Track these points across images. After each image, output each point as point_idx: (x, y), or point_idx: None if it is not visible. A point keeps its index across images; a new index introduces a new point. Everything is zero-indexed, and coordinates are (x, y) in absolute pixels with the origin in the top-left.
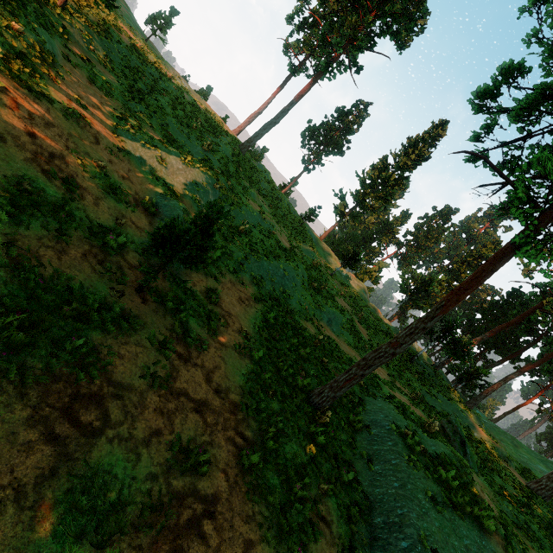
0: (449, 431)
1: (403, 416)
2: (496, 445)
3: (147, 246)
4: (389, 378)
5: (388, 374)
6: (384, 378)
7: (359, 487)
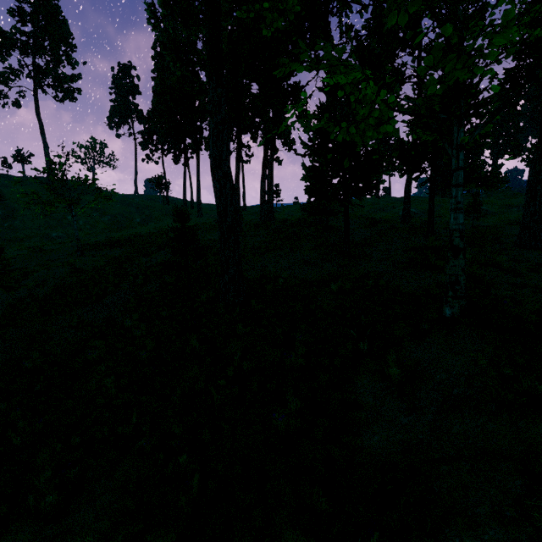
0: None
1: None
2: None
3: None
4: None
5: None
6: None
7: None
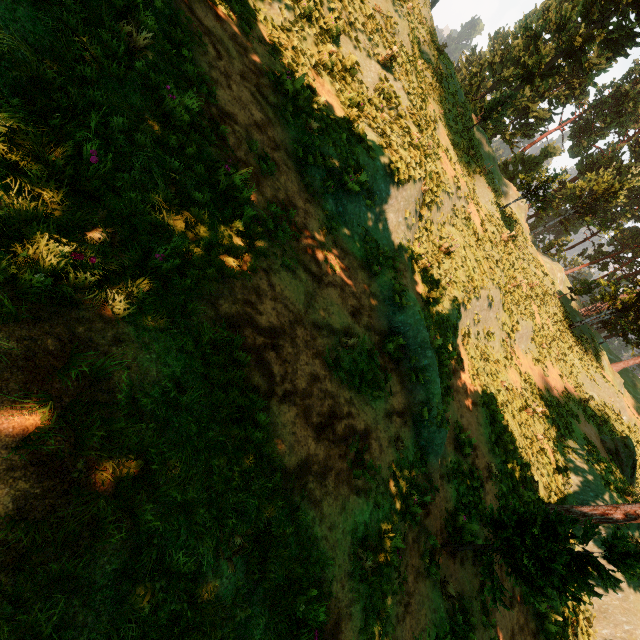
0: (624, 457)
1: (608, 486)
2: (639, 425)
3: (417, 442)
4: (561, 380)
5: (559, 375)
6: (562, 393)
7: (586, 599)
